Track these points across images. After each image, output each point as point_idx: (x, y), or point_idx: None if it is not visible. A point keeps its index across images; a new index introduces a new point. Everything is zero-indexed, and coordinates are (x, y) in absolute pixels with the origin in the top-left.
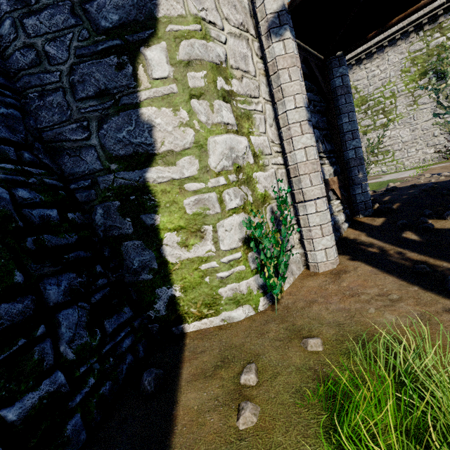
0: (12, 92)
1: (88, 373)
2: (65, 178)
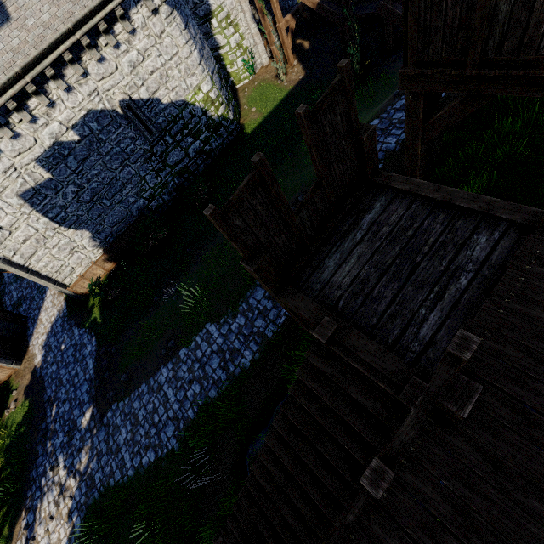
0: None
1: None
2: None
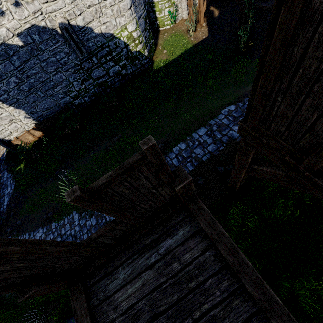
0: None
1: None
2: None
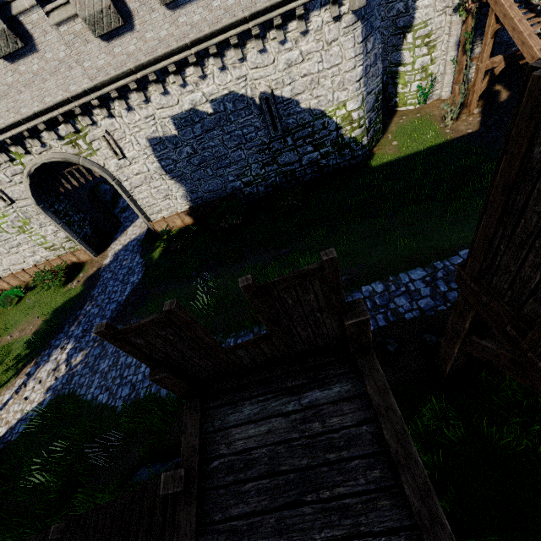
0: None
1: None
2: None
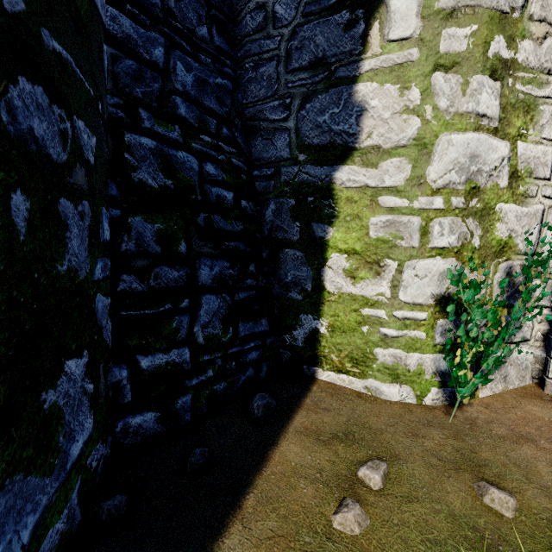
0: (232, 62)
1: (210, 364)
2: (251, 162)
